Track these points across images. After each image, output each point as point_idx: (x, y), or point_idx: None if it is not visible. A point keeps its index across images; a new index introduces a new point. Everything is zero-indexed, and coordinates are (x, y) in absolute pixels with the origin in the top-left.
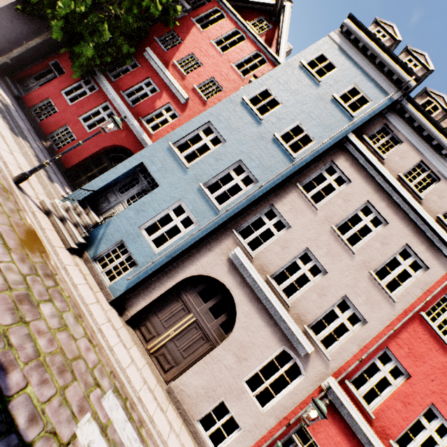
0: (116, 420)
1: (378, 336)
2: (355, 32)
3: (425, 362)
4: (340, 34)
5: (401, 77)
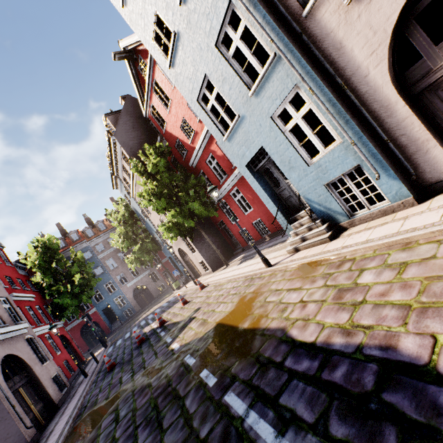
0: None
1: None
2: None
3: None
4: None
5: None
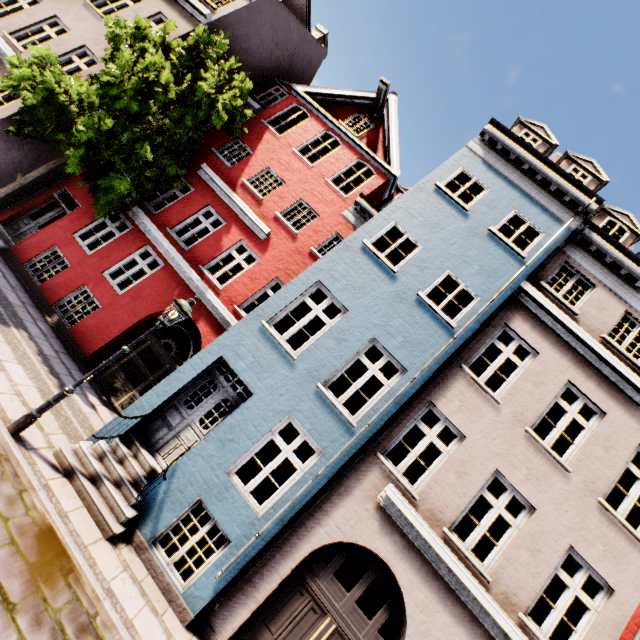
0: None
1: (637, 614)
2: (503, 141)
3: None
4: (481, 144)
5: (576, 199)
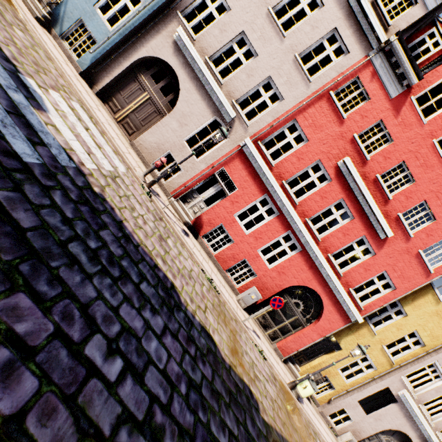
0: (82, 115)
1: (290, 110)
2: None
3: (323, 131)
4: None
5: None
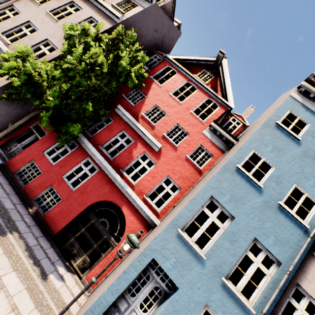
0: None
1: None
2: (314, 92)
3: None
4: (299, 93)
5: None
